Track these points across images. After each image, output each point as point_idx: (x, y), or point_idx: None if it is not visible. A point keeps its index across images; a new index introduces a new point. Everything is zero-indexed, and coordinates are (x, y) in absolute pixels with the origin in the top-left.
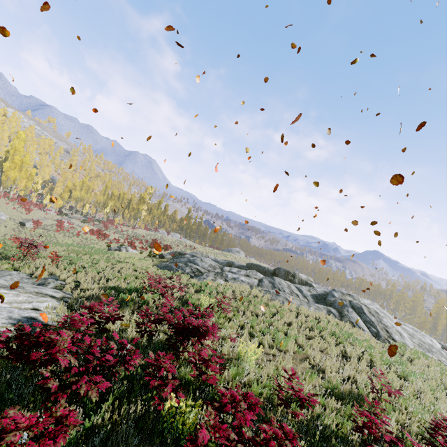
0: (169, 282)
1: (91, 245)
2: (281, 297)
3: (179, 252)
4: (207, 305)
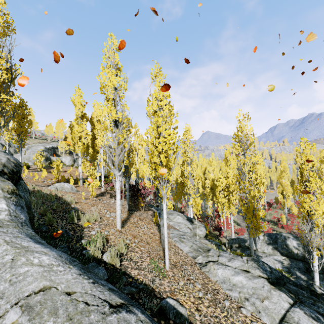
0: None
1: None
2: None
3: None
4: None
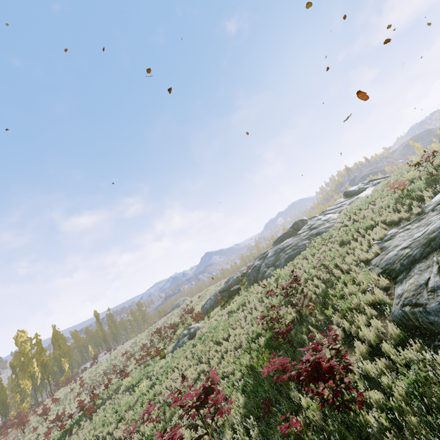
0: (357, 216)
1: (156, 370)
2: (362, 195)
3: (219, 292)
4: (408, 181)
